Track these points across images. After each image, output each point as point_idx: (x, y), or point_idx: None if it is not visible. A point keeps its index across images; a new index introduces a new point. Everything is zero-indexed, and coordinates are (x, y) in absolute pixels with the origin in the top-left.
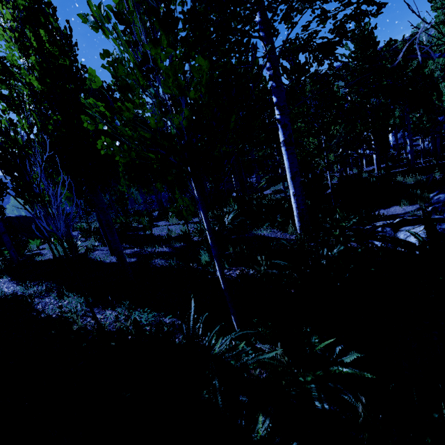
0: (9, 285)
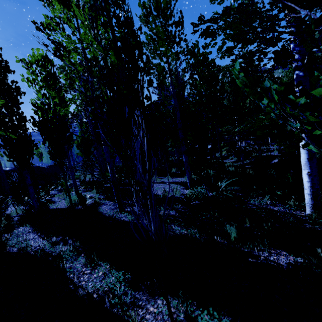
0: (34, 236)
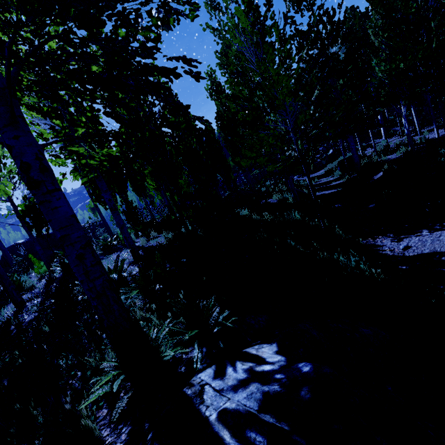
0: None
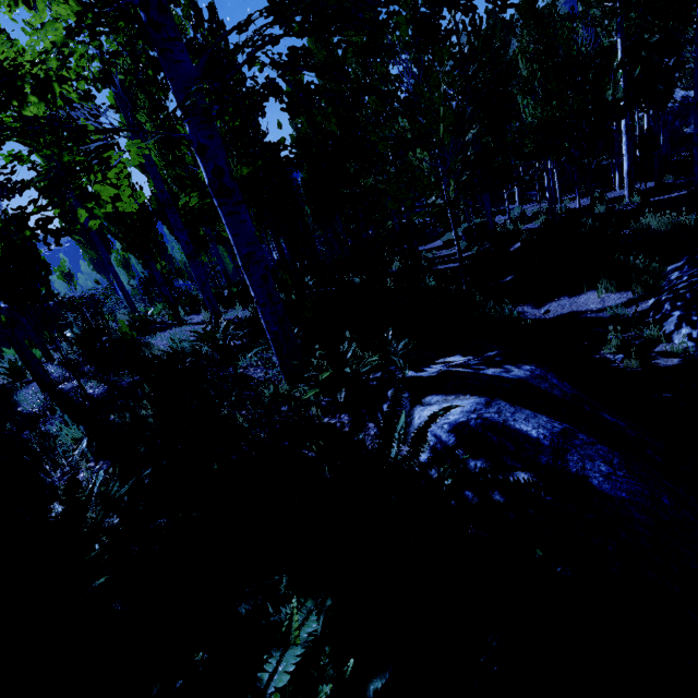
0: None
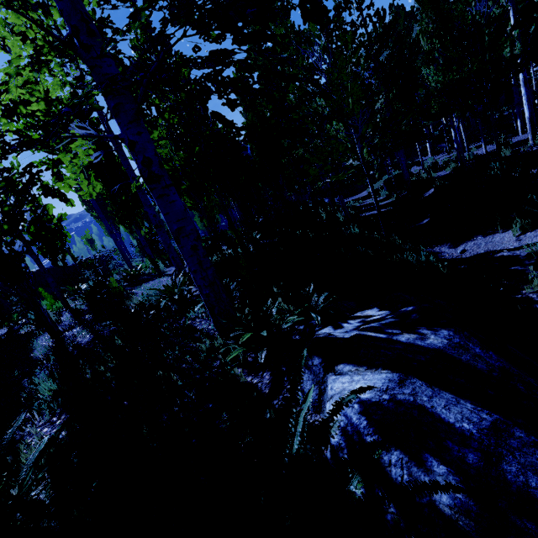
0: None
